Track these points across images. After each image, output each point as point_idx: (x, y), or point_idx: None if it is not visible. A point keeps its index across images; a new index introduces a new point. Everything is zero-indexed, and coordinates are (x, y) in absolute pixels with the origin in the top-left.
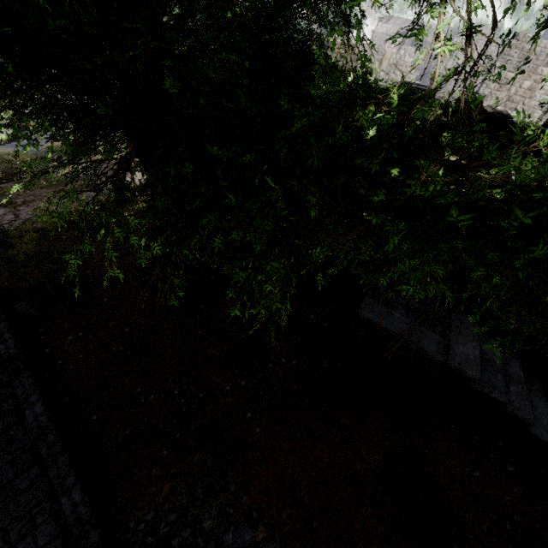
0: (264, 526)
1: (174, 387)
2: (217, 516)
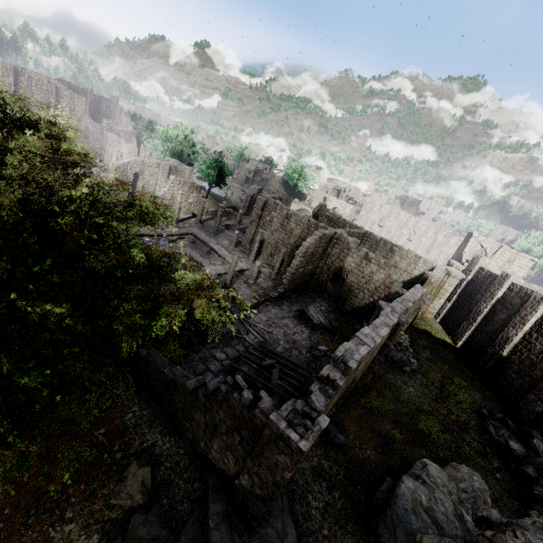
0: None
1: None
2: None
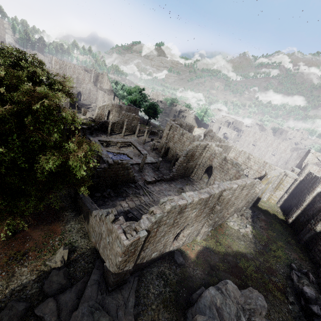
0: None
1: None
2: None
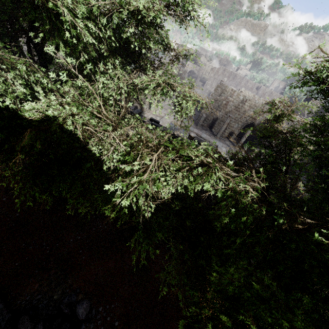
0: (82, 294)
1: (43, 242)
2: (60, 293)
